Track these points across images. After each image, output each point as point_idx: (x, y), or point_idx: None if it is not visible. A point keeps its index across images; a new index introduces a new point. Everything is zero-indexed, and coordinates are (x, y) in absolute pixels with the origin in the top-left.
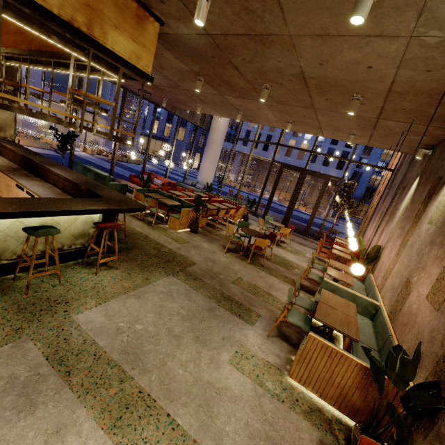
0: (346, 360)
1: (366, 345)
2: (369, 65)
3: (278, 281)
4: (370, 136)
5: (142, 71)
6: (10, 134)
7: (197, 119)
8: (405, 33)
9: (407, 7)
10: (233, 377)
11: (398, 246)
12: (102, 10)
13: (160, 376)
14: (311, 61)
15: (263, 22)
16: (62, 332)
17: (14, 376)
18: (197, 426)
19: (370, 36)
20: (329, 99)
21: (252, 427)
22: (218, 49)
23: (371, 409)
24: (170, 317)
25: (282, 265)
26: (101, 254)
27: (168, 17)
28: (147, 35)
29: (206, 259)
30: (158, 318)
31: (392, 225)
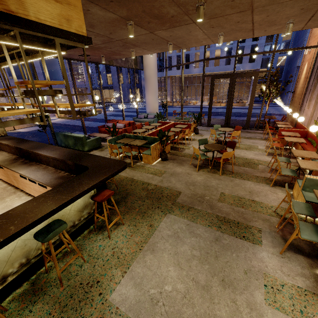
0: None
1: None
2: None
3: (253, 184)
4: (310, 18)
5: (77, 35)
6: (1, 130)
7: (131, 63)
8: None
9: None
10: None
11: None
12: None
13: None
14: None
15: None
16: None
17: None
18: None
19: None
20: None
21: None
22: None
23: None
24: (188, 264)
25: (246, 165)
26: (107, 221)
27: None
28: None
29: (186, 183)
30: (179, 269)
31: None
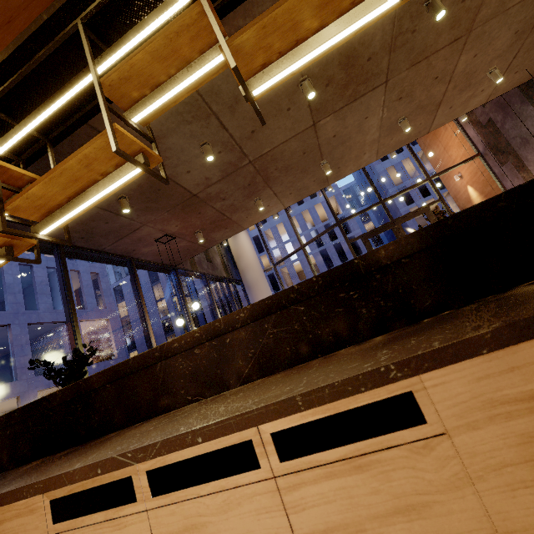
0: None
1: None
2: None
3: None
4: (509, 63)
5: None
6: None
7: (221, 270)
8: None
9: None
10: None
11: None
12: None
13: None
14: None
15: None
16: None
17: None
18: None
19: None
20: None
21: None
22: None
23: None
24: None
25: None
26: None
27: None
28: None
29: None
30: None
31: None
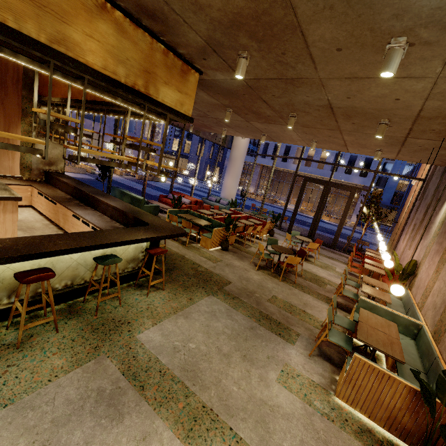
0: (394, 382)
1: (411, 367)
2: (396, 97)
3: (312, 299)
4: (398, 151)
5: (184, 115)
6: (61, 167)
7: (219, 139)
8: (432, 75)
9: (433, 57)
10: (283, 395)
11: (436, 263)
12: (156, 72)
13: (218, 392)
14: (338, 96)
15: (295, 70)
16: (130, 350)
17: (101, 389)
18: (258, 440)
19: (398, 77)
20: (356, 123)
21: (307, 444)
22: (250, 89)
23: (423, 431)
24: (217, 336)
25: (314, 281)
26: (151, 277)
27: (207, 69)
28: (189, 85)
29: (240, 277)
30: (207, 337)
31: (428, 239)
